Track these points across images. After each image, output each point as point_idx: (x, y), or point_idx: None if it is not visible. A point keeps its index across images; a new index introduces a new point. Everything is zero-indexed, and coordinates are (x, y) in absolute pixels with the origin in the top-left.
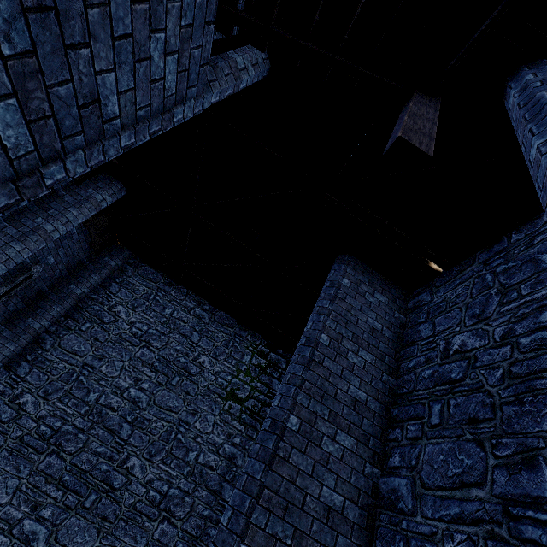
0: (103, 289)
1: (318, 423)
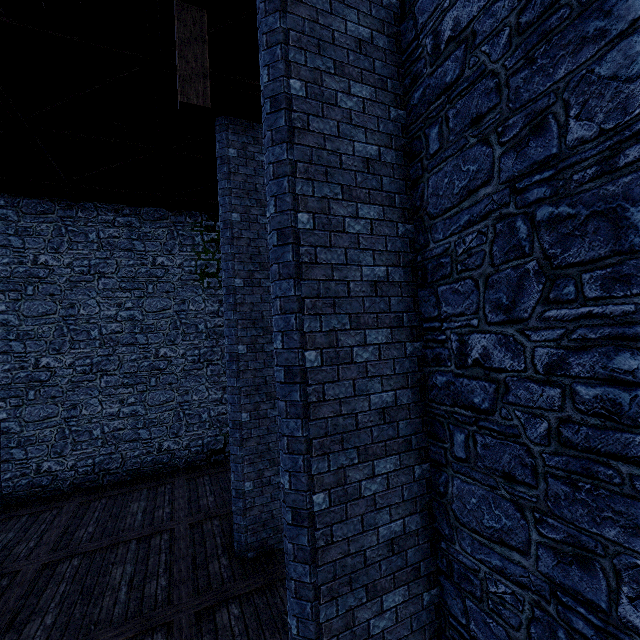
0: (6, 249)
1: (254, 275)
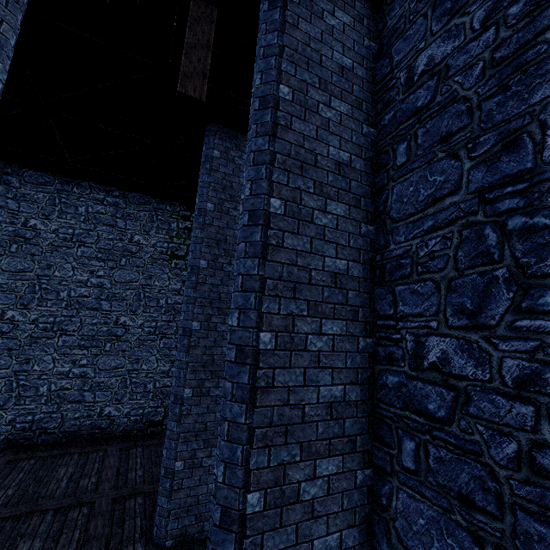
0: (2, 209)
1: (218, 259)
